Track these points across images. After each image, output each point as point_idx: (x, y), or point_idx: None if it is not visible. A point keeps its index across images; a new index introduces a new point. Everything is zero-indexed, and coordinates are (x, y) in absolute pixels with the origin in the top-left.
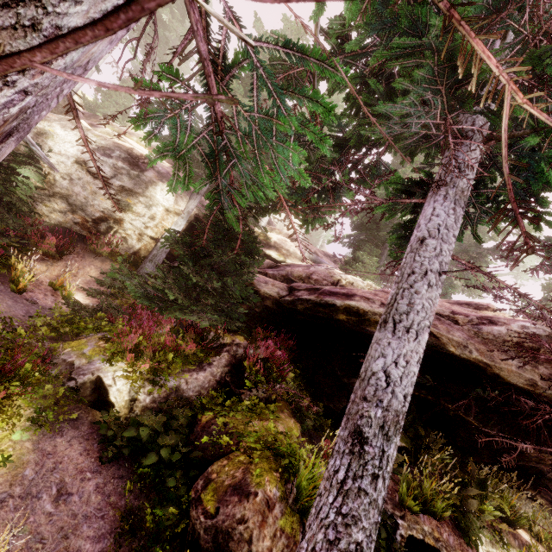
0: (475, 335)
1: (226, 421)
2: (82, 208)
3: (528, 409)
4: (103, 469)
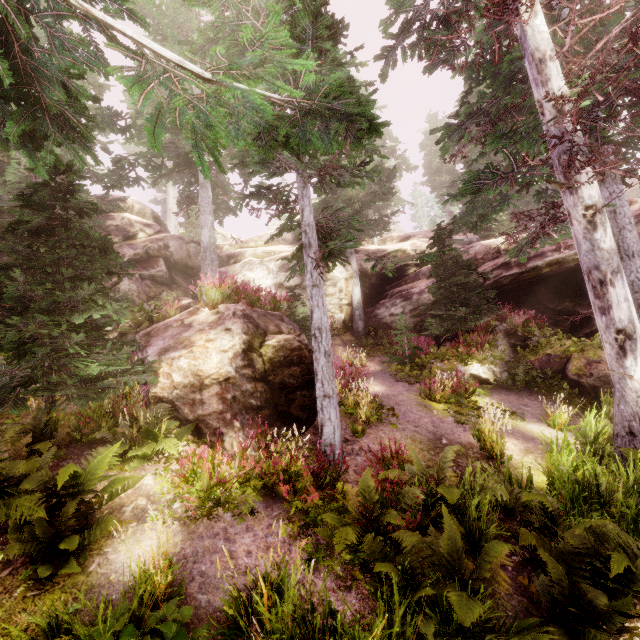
0: None
1: (551, 351)
2: None
3: None
4: (521, 396)
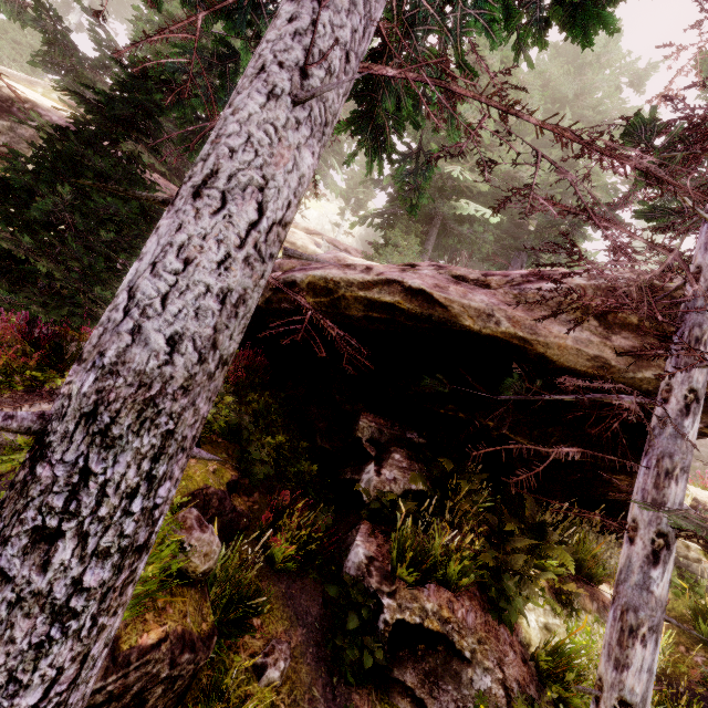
0: (515, 300)
1: (7, 470)
2: None
3: (587, 402)
4: None
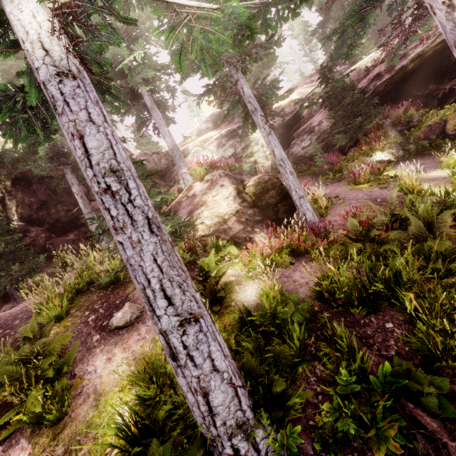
0: None
1: (430, 122)
2: None
3: None
4: (417, 160)
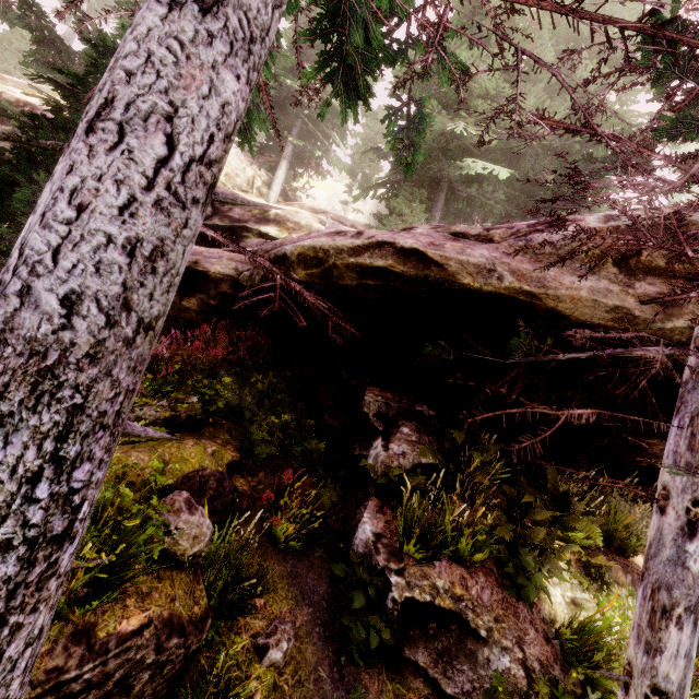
0: (520, 253)
1: None
2: None
3: (606, 359)
4: None
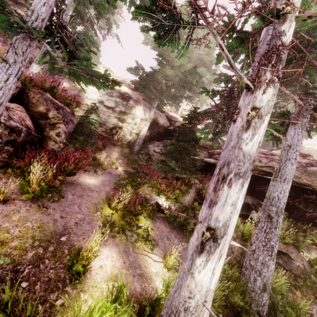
0: (304, 171)
1: None
2: (104, 124)
3: None
4: (173, 231)
